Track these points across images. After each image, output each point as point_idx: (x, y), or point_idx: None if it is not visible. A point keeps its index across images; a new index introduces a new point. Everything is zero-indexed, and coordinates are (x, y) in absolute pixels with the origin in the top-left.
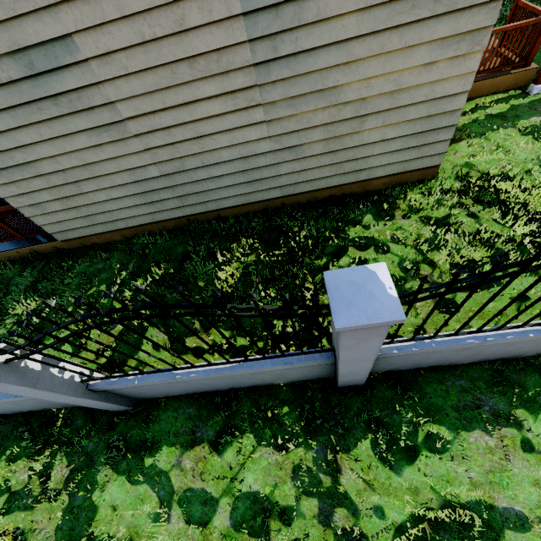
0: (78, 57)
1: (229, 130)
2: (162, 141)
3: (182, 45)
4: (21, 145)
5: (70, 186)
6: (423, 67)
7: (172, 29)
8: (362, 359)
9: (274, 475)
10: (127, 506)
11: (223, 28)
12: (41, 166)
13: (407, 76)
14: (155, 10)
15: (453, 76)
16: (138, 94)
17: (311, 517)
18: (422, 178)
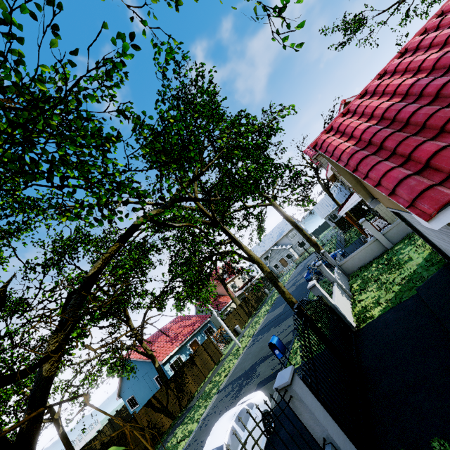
0: None
1: None
2: None
3: None
4: None
5: None
6: None
7: None
8: None
9: None
10: None
11: None
12: None
13: None
14: None
15: None
16: None
17: None
18: None
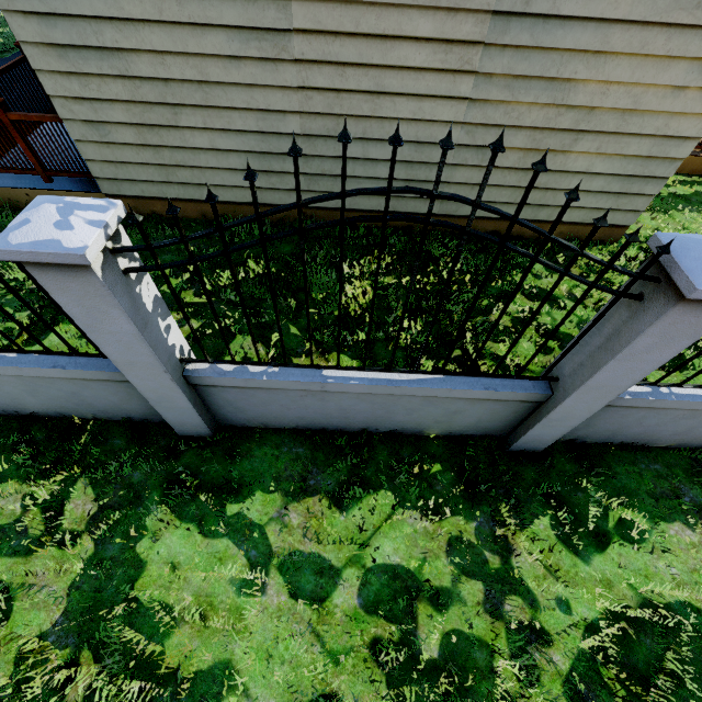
0: None
1: (419, 96)
2: (327, 82)
3: None
4: (121, 18)
5: (164, 109)
6: (671, 89)
7: None
8: (609, 389)
9: (422, 546)
10: (195, 566)
11: None
12: (137, 62)
13: (650, 95)
14: None
15: (695, 113)
16: None
17: (474, 604)
18: (603, 239)
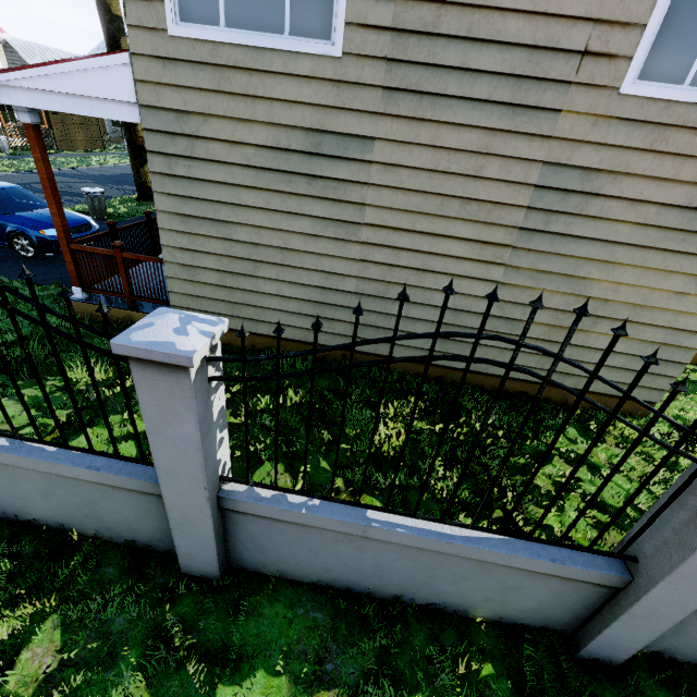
0: (366, 157)
1: (458, 276)
2: (384, 259)
3: (466, 186)
4: (237, 204)
5: (247, 263)
6: (673, 294)
7: (466, 171)
8: None
9: None
10: None
11: (511, 189)
12: (238, 230)
13: (656, 296)
14: (462, 152)
15: None
16: (395, 207)
17: None
18: (630, 412)
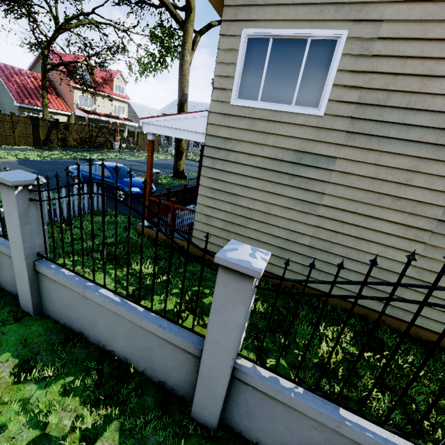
0: (329, 167)
1: (385, 245)
2: (332, 227)
3: (397, 189)
4: (245, 186)
5: (243, 218)
6: None
7: (399, 180)
8: None
9: None
10: None
11: (433, 194)
12: (242, 200)
13: None
14: (397, 169)
15: None
16: (344, 197)
17: None
18: None
